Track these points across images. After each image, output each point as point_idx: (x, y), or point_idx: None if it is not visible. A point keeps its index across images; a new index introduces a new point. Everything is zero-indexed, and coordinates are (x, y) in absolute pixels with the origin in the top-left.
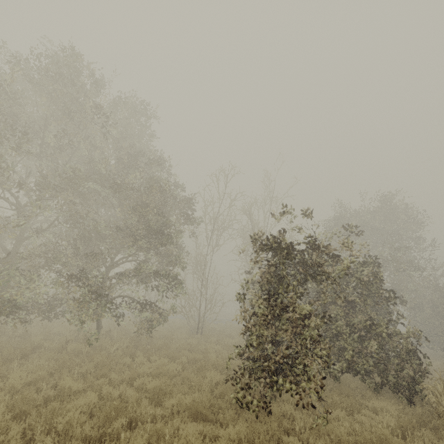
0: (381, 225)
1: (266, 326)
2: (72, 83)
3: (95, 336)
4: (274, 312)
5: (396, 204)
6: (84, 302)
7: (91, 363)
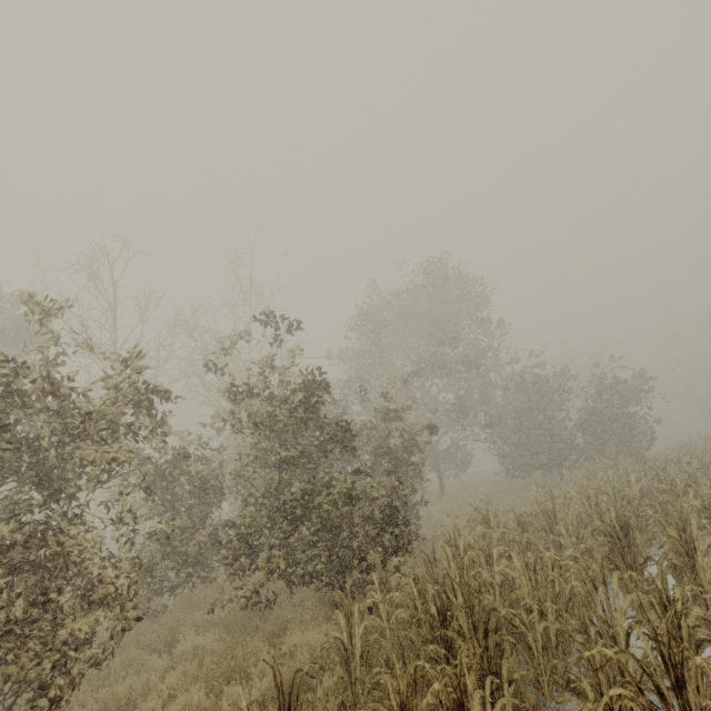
0: (426, 311)
1: None
2: None
3: None
4: None
5: (441, 274)
6: None
7: None
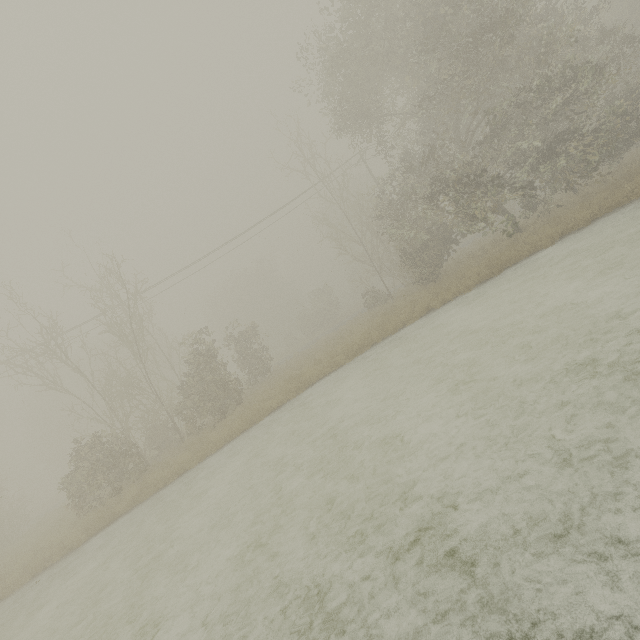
0: None
1: None
2: None
3: None
4: None
5: None
6: None
7: None
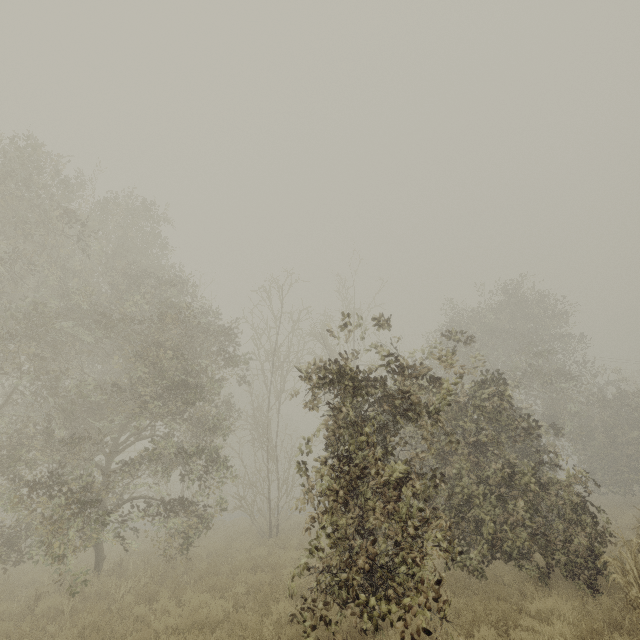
0: (511, 326)
1: (345, 509)
2: (25, 184)
3: (81, 577)
4: (347, 484)
5: (523, 294)
6: (58, 521)
7: (73, 631)
